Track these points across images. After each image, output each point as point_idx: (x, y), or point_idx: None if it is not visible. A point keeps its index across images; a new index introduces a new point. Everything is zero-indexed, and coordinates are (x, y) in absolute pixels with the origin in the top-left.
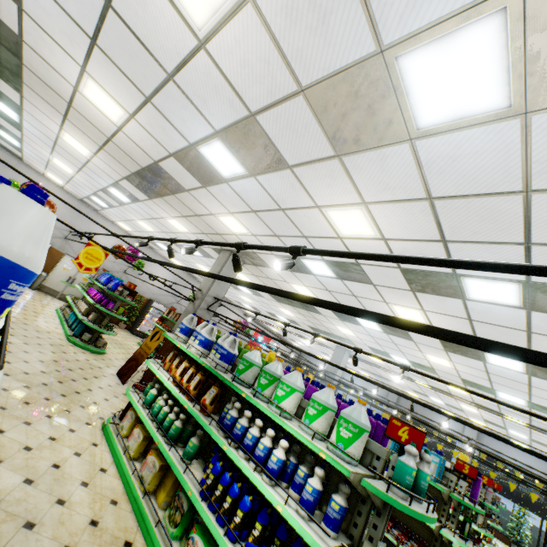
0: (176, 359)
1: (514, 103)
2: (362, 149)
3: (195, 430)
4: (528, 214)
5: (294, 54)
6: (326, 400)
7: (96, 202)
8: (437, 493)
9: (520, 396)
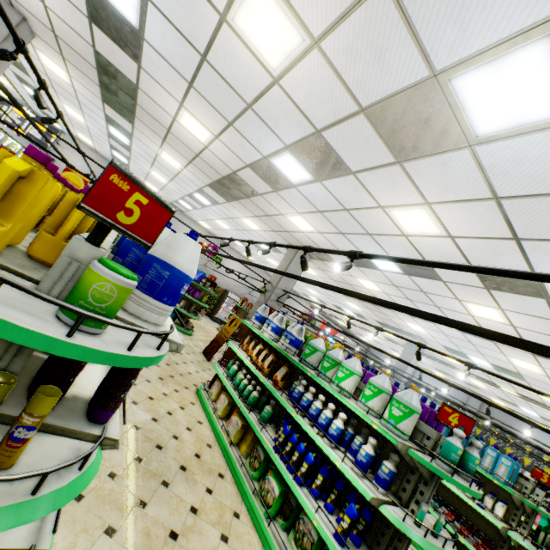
0: (252, 342)
1: None
2: (422, 155)
3: (268, 401)
4: None
5: (354, 83)
6: (382, 384)
7: (182, 205)
8: (508, 497)
9: None
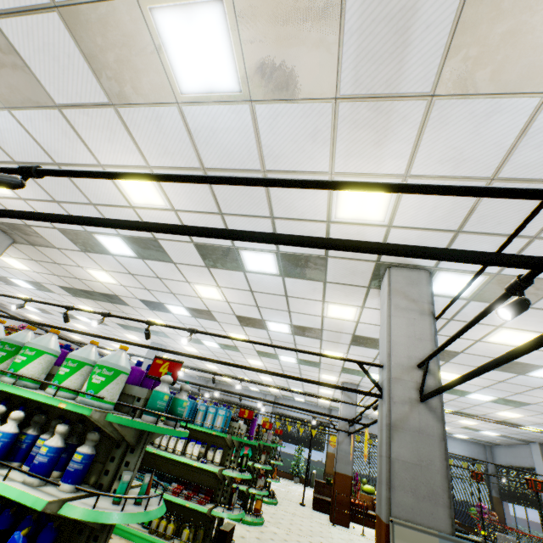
0: None
1: (243, 90)
2: (137, 102)
3: None
4: (268, 192)
5: None
6: (85, 355)
7: None
8: (224, 443)
9: (292, 355)
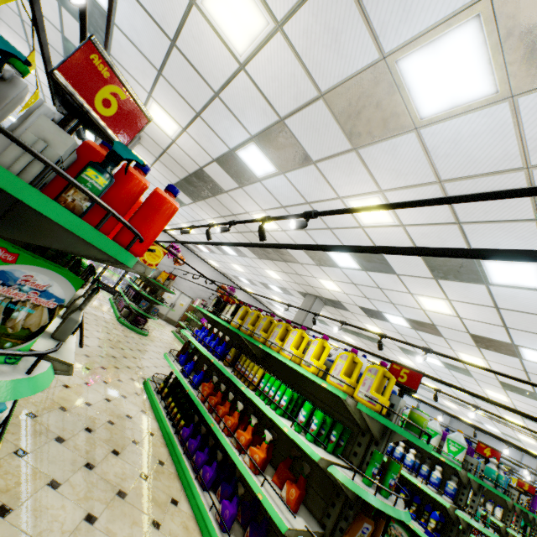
0: None
1: None
2: (453, 280)
3: None
4: None
5: (420, 244)
6: (436, 428)
7: (198, 248)
8: (502, 503)
9: None
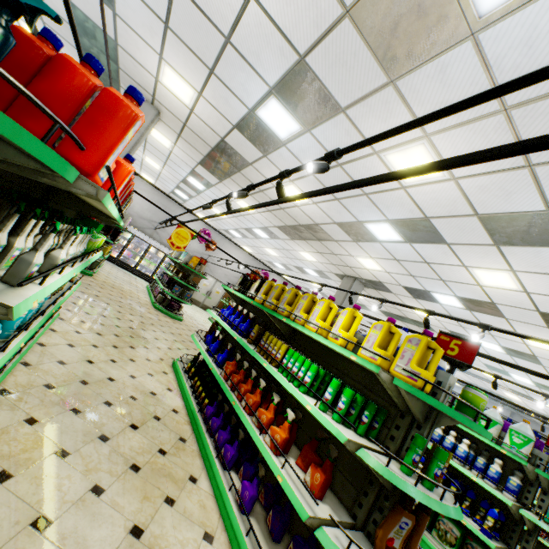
0: None
1: None
2: (520, 245)
3: None
4: None
5: (477, 202)
6: (495, 417)
7: (230, 233)
8: None
9: None
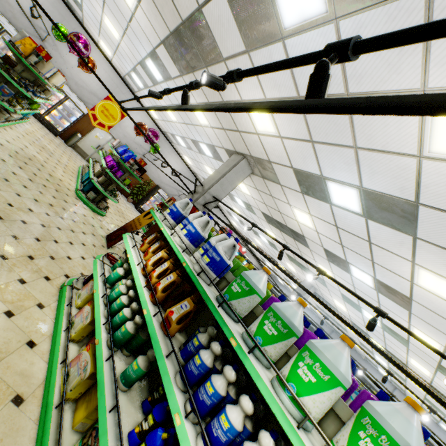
0: (156, 243)
1: None
2: None
3: (149, 339)
4: None
5: None
6: (413, 443)
7: (134, 81)
8: None
9: None
